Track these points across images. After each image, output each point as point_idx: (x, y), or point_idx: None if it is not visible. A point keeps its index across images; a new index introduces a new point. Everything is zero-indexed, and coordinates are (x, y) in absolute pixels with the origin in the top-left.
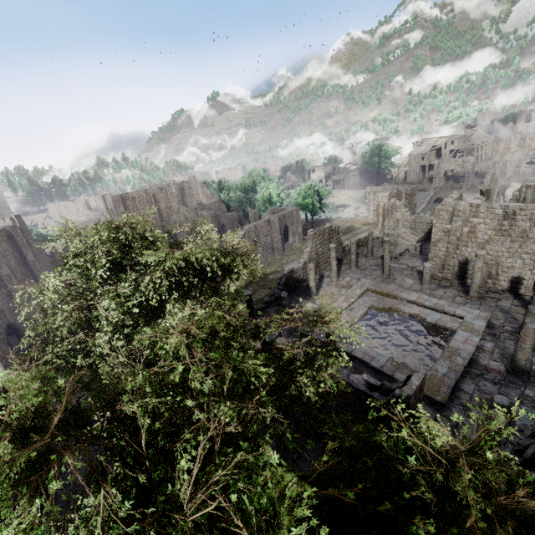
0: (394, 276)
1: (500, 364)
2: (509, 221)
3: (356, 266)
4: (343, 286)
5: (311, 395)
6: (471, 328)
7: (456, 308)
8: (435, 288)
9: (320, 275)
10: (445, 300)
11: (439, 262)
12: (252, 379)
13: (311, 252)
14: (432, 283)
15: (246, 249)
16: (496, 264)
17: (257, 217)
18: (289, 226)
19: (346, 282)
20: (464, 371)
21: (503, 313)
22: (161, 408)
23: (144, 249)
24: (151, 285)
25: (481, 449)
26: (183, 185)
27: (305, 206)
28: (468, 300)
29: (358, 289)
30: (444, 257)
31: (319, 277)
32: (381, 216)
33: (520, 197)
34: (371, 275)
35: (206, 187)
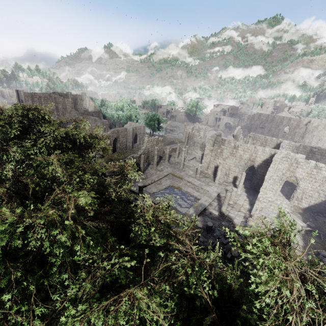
0: (185, 169)
1: (216, 211)
2: (236, 149)
3: (168, 161)
4: (159, 170)
5: (113, 196)
6: (210, 195)
7: (207, 187)
8: (201, 177)
9: (148, 163)
10: (204, 183)
11: (206, 165)
12: (86, 183)
13: (145, 150)
14: (201, 175)
15: (103, 137)
16: (229, 169)
17: (120, 126)
18: (138, 134)
19: (161, 168)
20: (201, 213)
21: (226, 191)
22: (41, 183)
23: (43, 124)
24: (44, 143)
25: (193, 239)
26: (77, 97)
27: (150, 125)
28: (214, 184)
29: (165, 172)
30: (208, 162)
31: (148, 164)
32: (187, 138)
33: (246, 141)
34: (174, 167)
35: (92, 101)
